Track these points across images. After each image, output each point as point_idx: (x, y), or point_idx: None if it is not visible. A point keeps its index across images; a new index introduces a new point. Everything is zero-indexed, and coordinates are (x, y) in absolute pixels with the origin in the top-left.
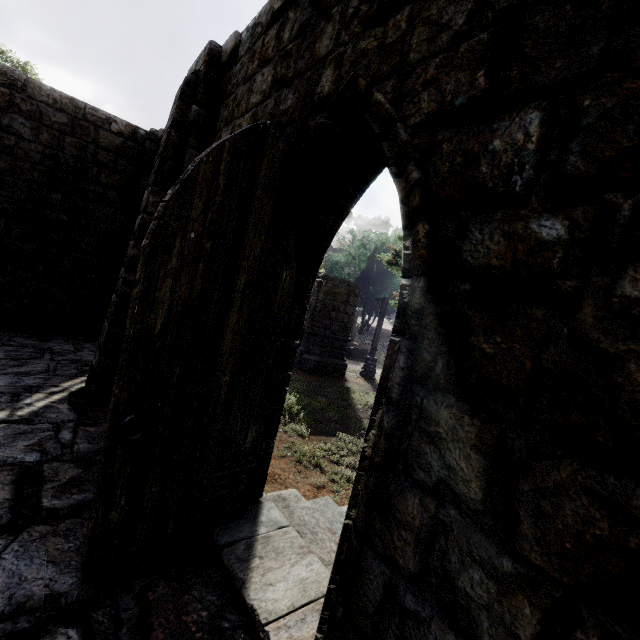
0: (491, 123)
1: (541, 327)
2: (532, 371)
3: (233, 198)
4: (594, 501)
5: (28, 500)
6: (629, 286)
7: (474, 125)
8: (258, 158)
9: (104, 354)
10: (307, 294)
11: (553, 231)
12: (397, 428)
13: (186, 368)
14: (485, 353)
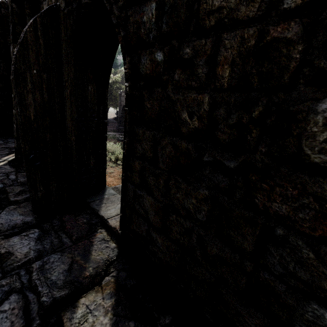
0: (143, 7)
1: (160, 95)
2: (158, 111)
3: (50, 50)
4: (171, 146)
5: (4, 199)
6: (176, 76)
7: (138, 8)
8: (58, 26)
9: (19, 140)
10: (106, 97)
11: (160, 57)
12: (130, 141)
13: (52, 134)
14: (148, 107)
